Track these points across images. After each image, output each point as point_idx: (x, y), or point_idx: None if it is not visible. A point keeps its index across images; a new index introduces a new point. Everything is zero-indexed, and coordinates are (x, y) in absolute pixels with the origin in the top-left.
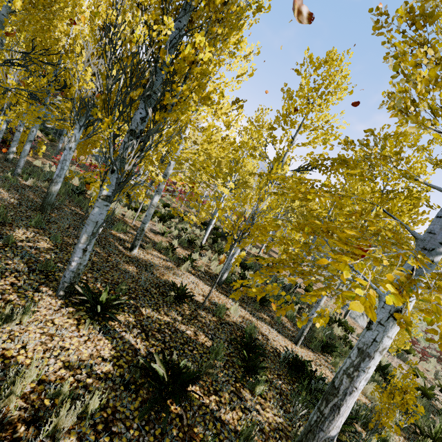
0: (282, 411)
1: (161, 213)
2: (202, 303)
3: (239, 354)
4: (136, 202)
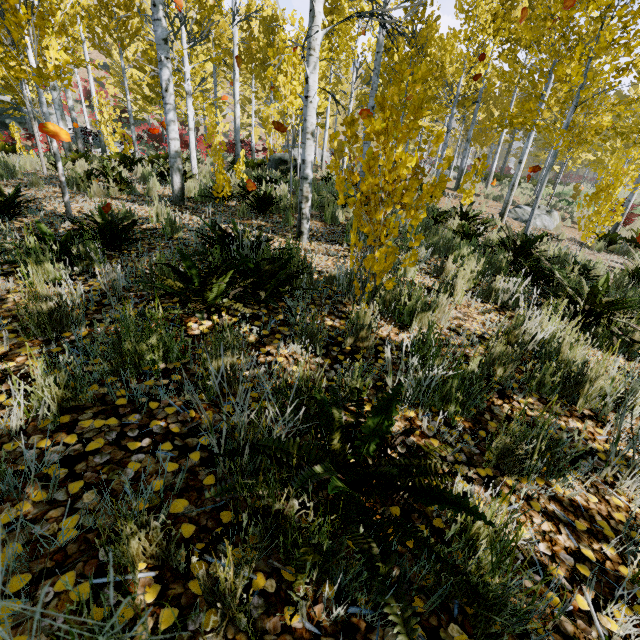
0: (99, 297)
1: (119, 154)
2: (65, 211)
3: (36, 236)
4: (92, 158)
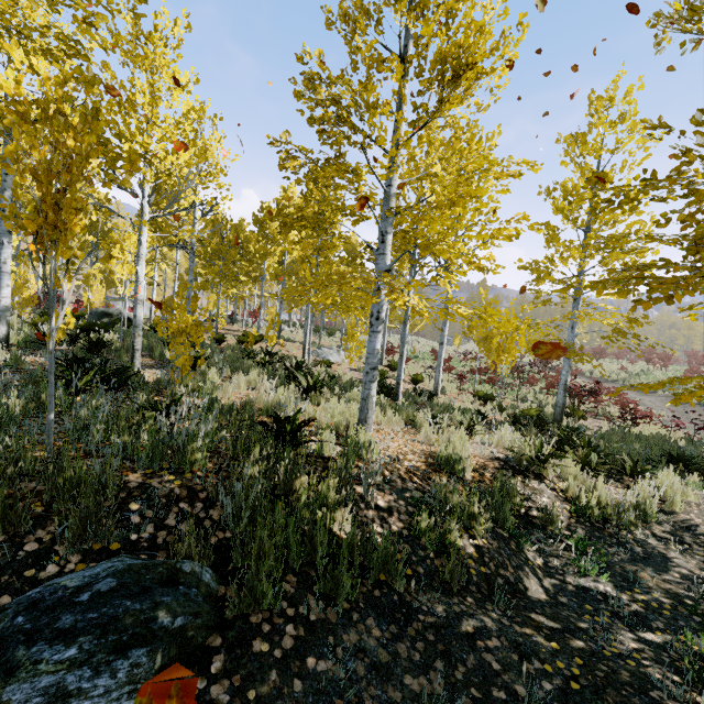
0: None
1: None
2: None
3: None
4: None
